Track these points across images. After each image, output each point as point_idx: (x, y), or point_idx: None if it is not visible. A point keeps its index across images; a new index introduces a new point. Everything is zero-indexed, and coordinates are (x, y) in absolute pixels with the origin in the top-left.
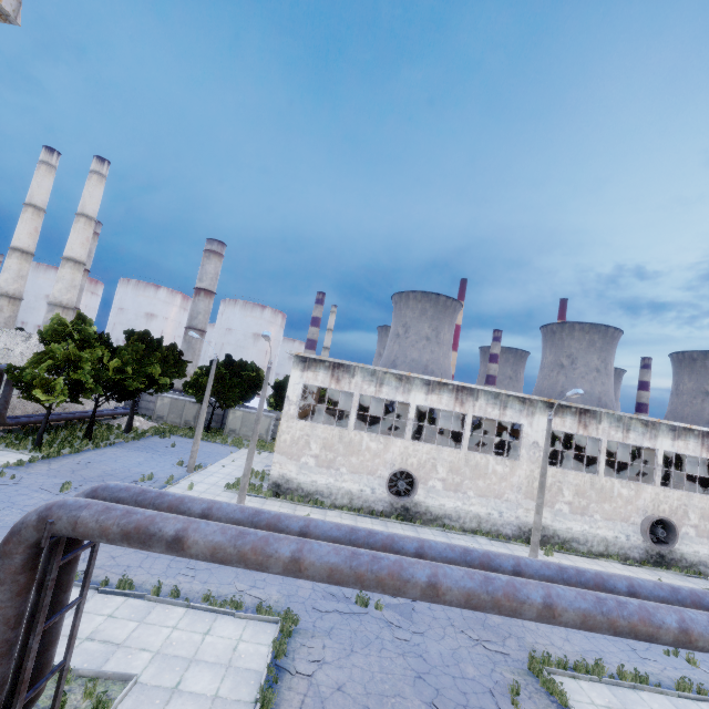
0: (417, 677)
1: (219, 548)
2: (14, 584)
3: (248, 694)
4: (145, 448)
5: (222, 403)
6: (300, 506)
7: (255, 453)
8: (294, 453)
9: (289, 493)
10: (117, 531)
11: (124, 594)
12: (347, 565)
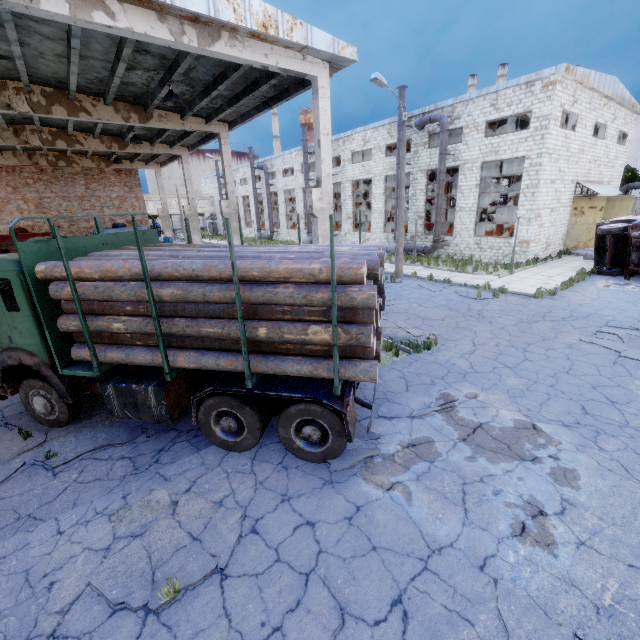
0: None
1: None
2: None
3: None
4: None
5: None
6: None
7: None
8: None
9: None
10: None
11: None
12: None
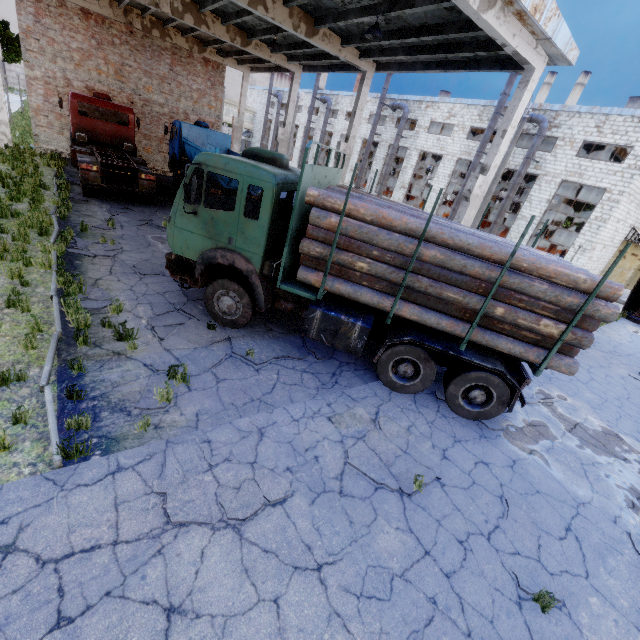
0: None
1: None
2: None
3: None
4: None
5: None
6: None
7: None
8: None
9: None
10: None
11: None
12: None
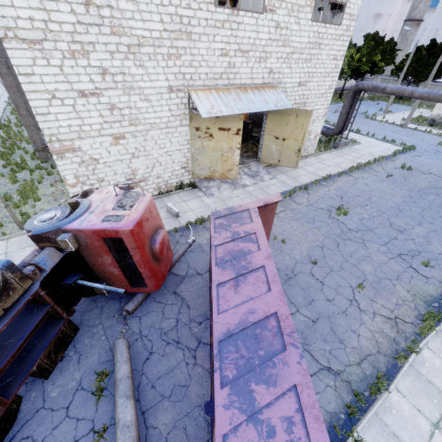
0: None
1: (393, 90)
2: (349, 99)
3: (390, 153)
4: (363, 104)
5: (415, 79)
6: None
7: (428, 111)
8: None
9: (439, 125)
10: (371, 87)
11: (357, 133)
12: (426, 93)
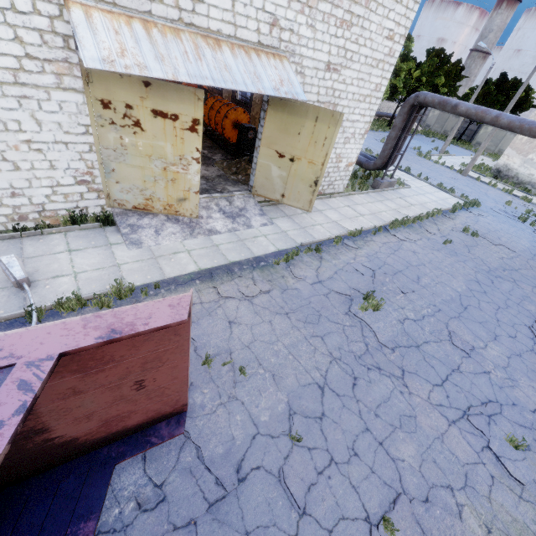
0: (534, 241)
1: (469, 110)
2: (403, 117)
3: (448, 206)
4: (416, 138)
5: None
6: (509, 188)
7: (490, 160)
8: (524, 150)
9: (505, 179)
10: (437, 101)
11: (406, 173)
12: (518, 121)
